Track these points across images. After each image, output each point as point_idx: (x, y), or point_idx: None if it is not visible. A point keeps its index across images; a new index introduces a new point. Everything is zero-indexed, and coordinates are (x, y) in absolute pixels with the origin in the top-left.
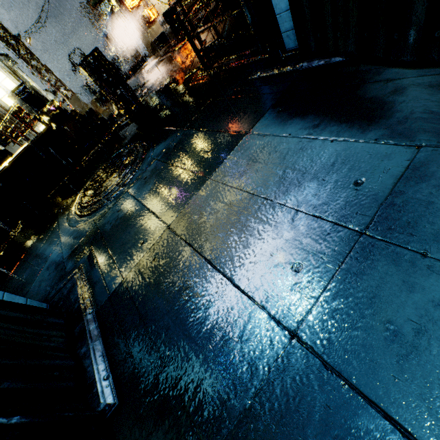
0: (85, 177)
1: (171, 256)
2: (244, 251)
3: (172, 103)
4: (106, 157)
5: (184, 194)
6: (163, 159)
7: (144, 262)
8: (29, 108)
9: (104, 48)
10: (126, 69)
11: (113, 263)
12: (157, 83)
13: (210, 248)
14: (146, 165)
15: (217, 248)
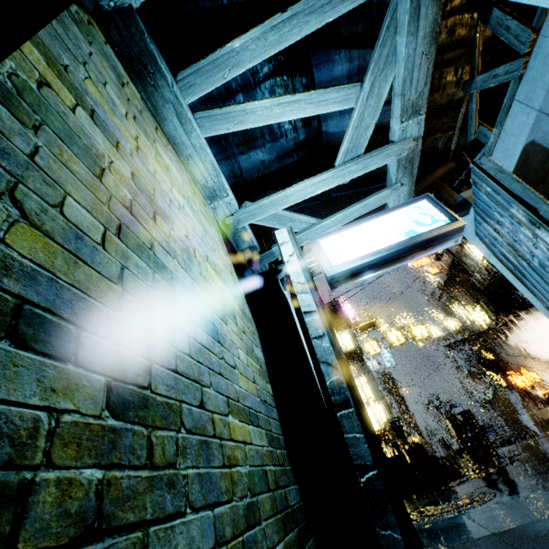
0: (420, 503)
1: (487, 543)
2: (547, 545)
3: (539, 472)
4: (447, 495)
5: (516, 521)
6: (508, 503)
7: (463, 543)
8: (393, 434)
9: (477, 413)
10: (500, 439)
11: (435, 542)
12: (532, 456)
13: (521, 542)
14: (489, 504)
15: (527, 543)
